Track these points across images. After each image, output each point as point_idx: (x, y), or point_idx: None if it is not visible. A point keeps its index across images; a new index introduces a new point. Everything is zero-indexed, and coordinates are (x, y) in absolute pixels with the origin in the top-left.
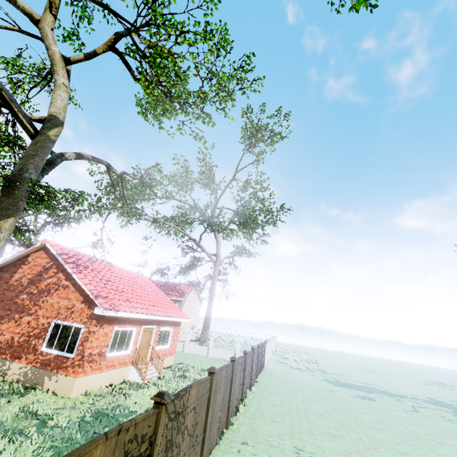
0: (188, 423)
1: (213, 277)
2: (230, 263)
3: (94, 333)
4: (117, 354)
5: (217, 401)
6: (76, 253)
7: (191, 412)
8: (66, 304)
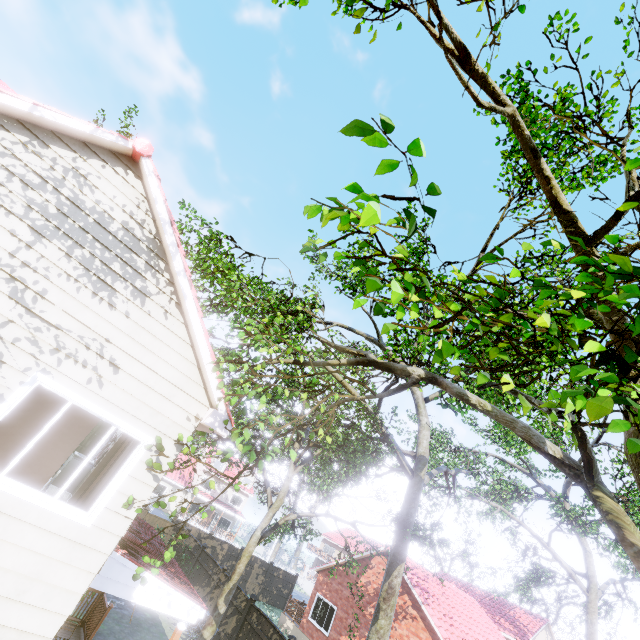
0: None
1: (587, 624)
2: (620, 595)
3: None
4: None
5: None
6: (411, 564)
7: None
8: None
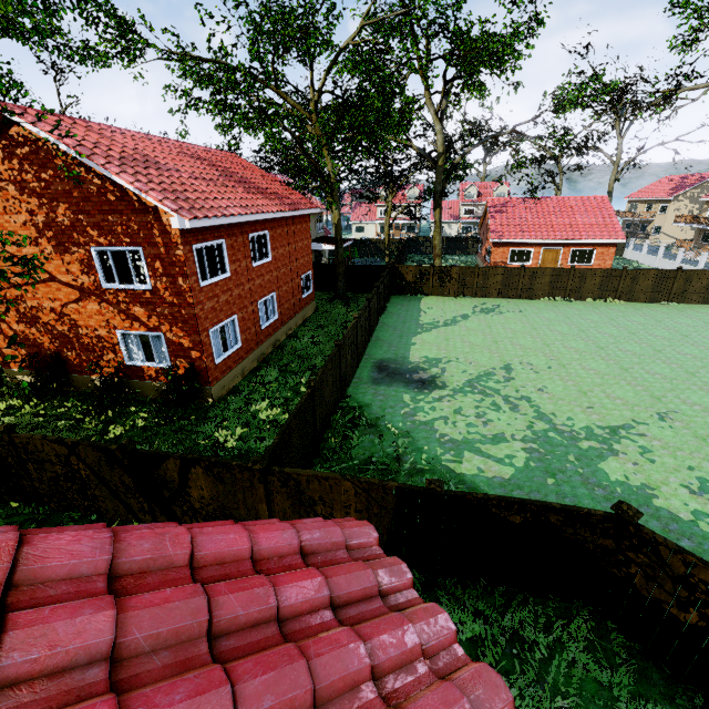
0: (455, 277)
1: None
2: None
3: (494, 251)
4: (517, 264)
5: (491, 280)
6: (507, 202)
7: (455, 274)
8: (490, 237)
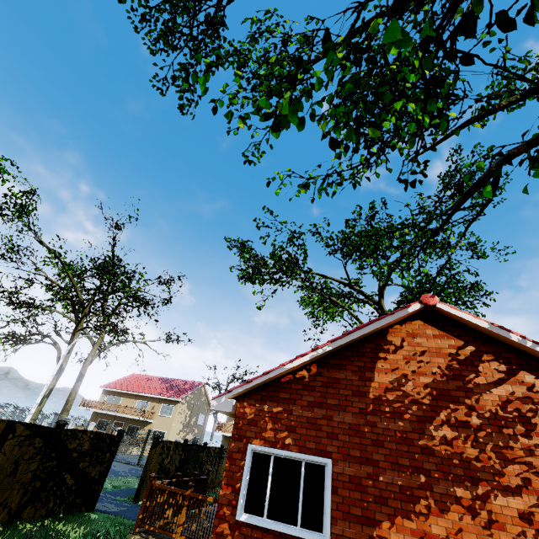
0: None
1: None
2: None
3: None
4: None
5: None
6: None
7: None
8: None
